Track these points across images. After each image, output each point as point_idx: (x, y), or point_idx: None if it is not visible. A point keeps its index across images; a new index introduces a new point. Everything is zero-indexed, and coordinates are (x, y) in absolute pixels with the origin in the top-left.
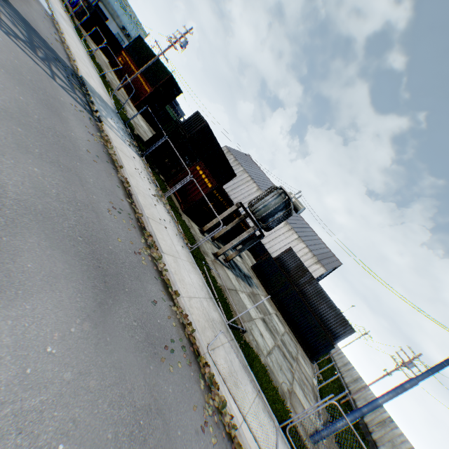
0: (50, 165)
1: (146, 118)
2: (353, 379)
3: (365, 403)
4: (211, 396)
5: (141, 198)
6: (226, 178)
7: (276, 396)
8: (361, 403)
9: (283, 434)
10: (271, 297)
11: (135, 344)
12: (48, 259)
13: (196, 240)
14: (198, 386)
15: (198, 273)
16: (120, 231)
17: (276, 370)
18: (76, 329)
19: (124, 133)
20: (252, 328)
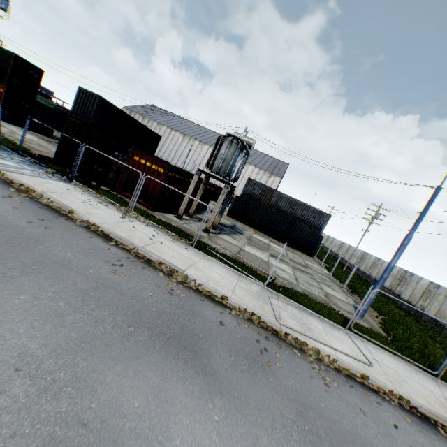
0: (26, 278)
1: (24, 125)
2: (339, 247)
3: (383, 272)
4: (308, 355)
5: (119, 232)
6: (153, 145)
7: (327, 310)
8: (353, 260)
9: (350, 332)
10: (257, 230)
11: (249, 374)
12: (138, 381)
13: (184, 231)
14: (298, 357)
15: (215, 261)
16: (142, 285)
17: (309, 288)
18: (216, 414)
19: (30, 166)
20: (274, 271)
